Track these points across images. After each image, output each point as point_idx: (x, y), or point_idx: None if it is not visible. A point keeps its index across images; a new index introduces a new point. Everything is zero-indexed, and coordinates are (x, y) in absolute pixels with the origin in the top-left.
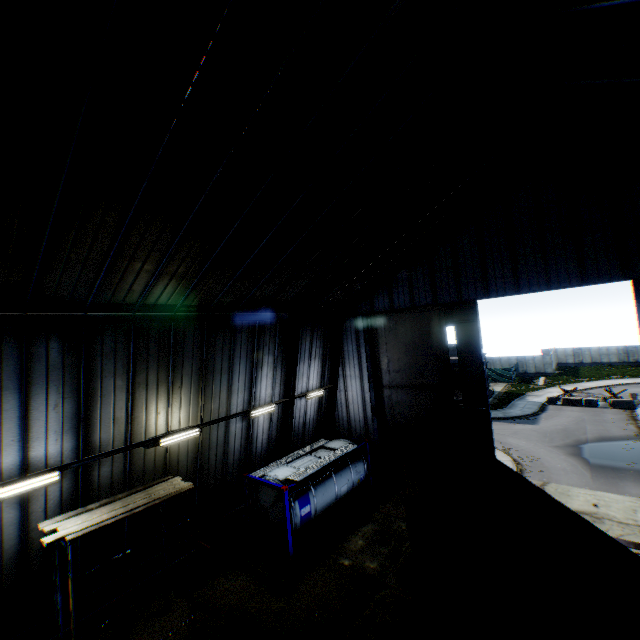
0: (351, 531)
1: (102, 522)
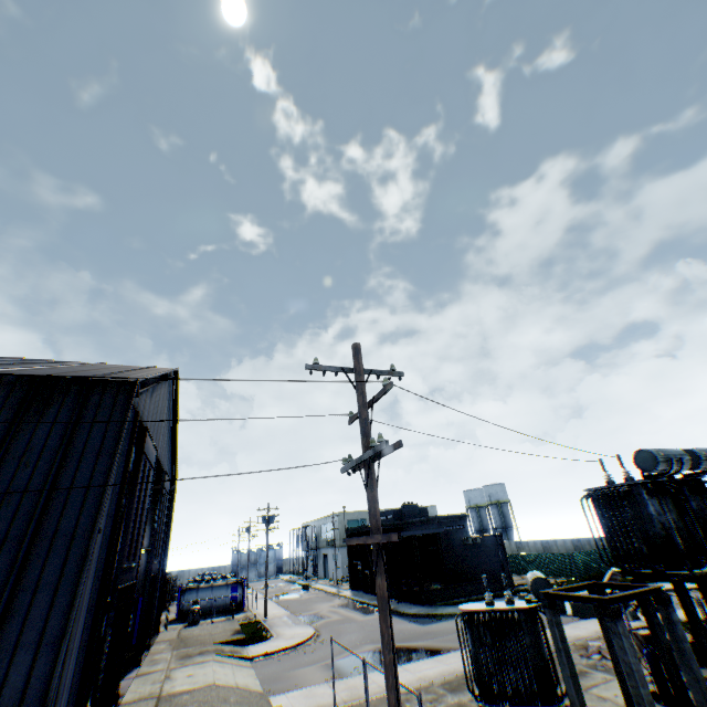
0: None
1: None
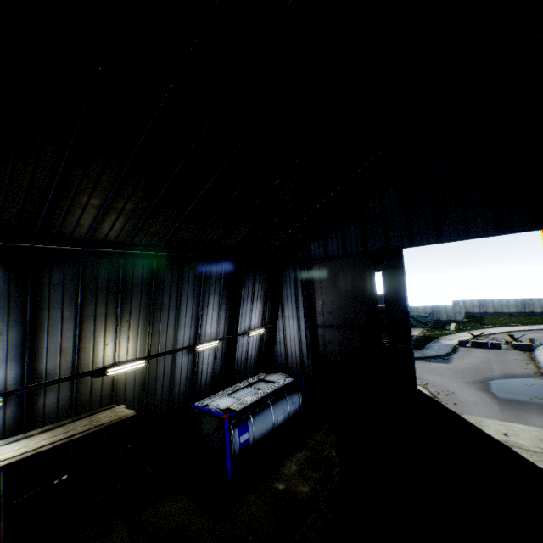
0: (286, 457)
1: (39, 448)
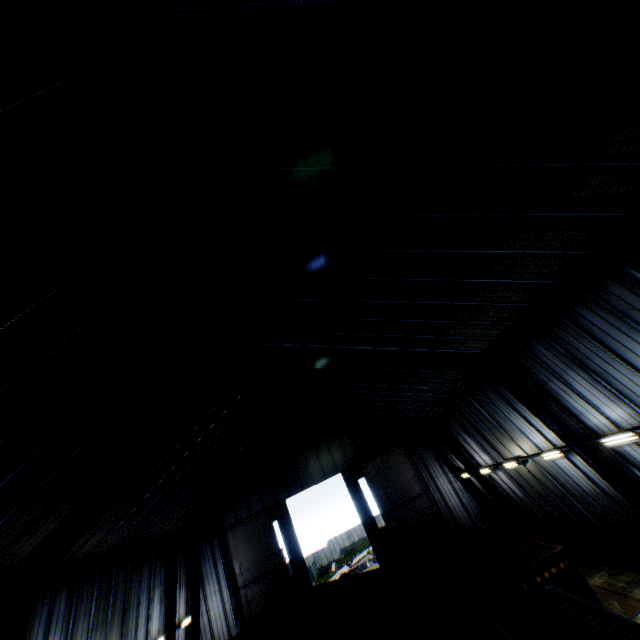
0: None
1: None
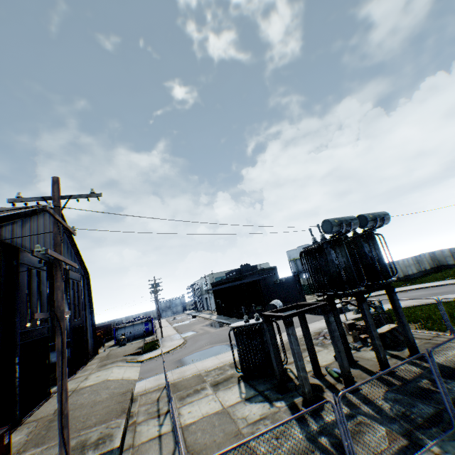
0: None
1: None
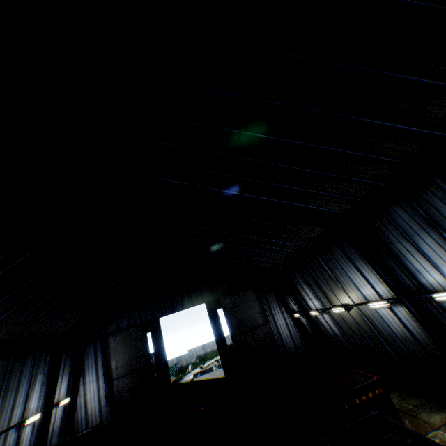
0: None
1: None
